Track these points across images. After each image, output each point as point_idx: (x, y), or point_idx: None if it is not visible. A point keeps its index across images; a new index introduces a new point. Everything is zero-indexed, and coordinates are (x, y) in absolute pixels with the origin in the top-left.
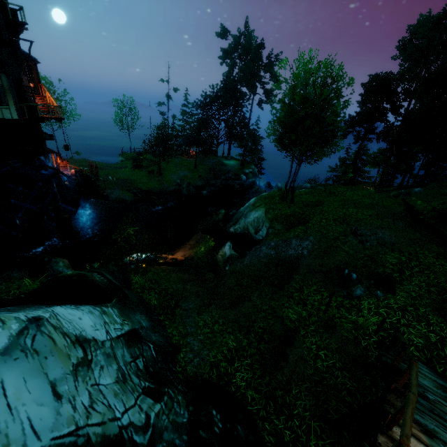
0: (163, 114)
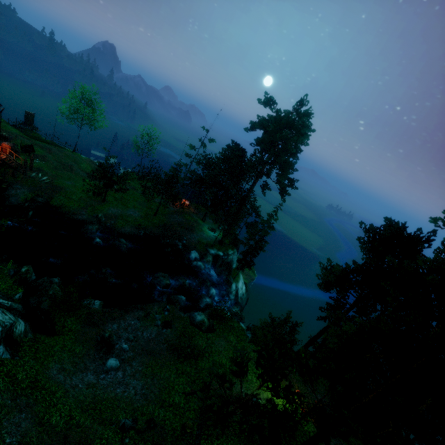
0: (188, 156)
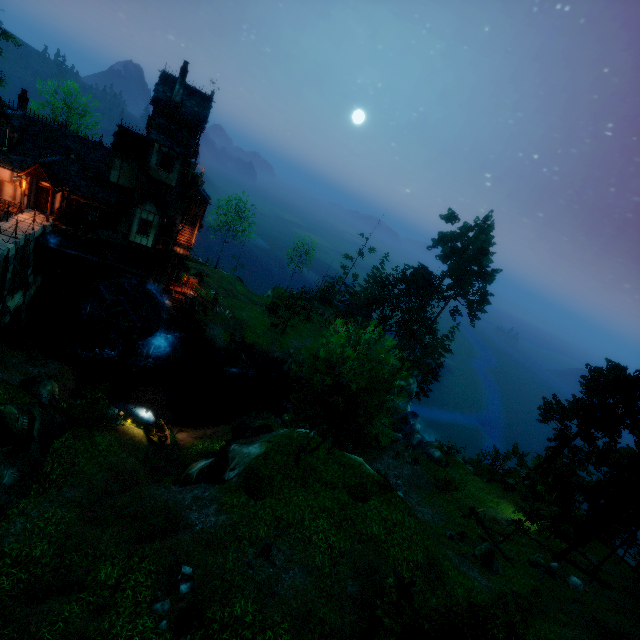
0: (344, 267)
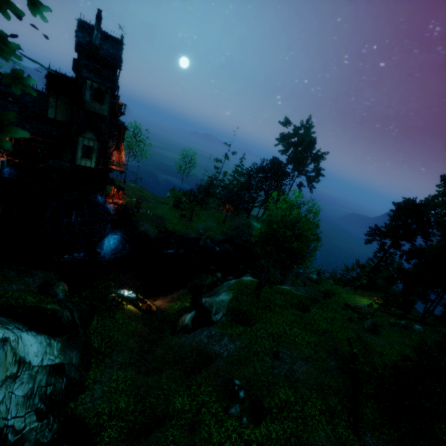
0: (217, 168)
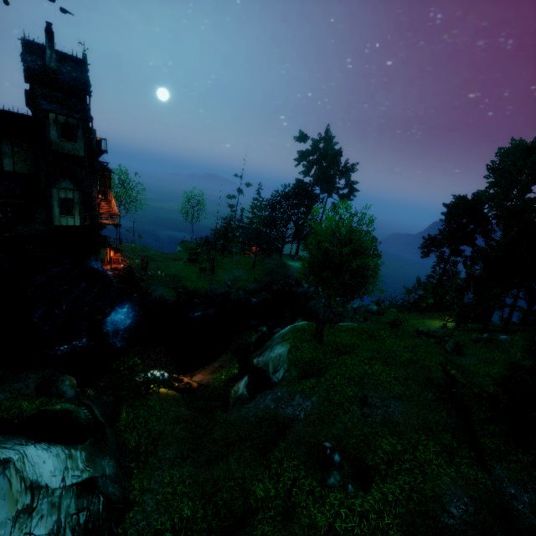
0: (231, 206)
